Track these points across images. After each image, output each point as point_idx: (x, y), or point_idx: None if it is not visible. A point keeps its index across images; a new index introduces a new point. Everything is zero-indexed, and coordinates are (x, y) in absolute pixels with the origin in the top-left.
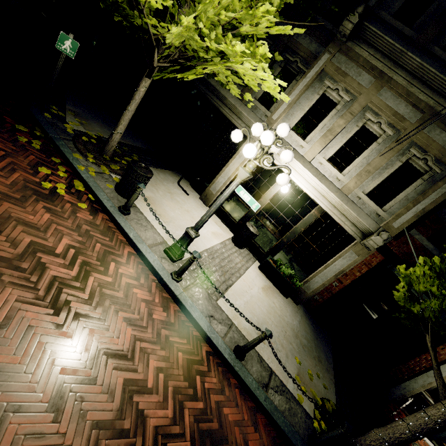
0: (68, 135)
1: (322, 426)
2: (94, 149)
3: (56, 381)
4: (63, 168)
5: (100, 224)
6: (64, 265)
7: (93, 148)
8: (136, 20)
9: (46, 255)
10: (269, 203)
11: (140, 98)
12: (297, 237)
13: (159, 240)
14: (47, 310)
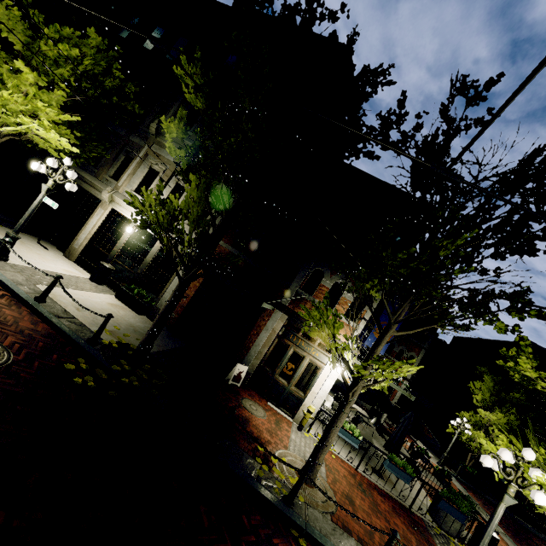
0: None
1: (113, 345)
2: None
3: None
4: None
5: None
6: None
7: None
8: None
9: None
10: (124, 246)
11: None
12: (149, 267)
13: None
14: None
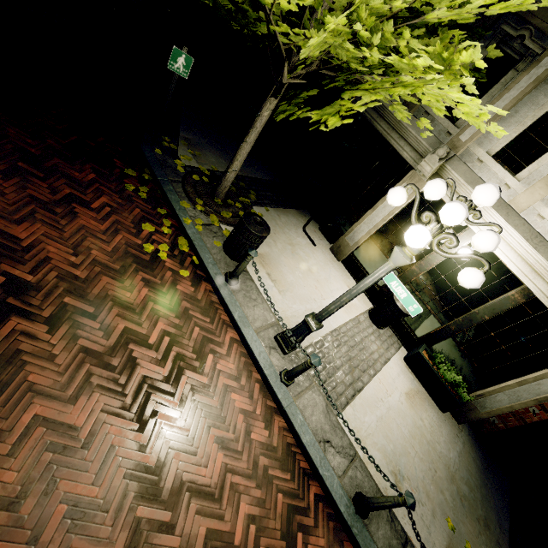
0: (178, 175)
1: None
2: (205, 191)
3: (132, 525)
4: (168, 221)
5: (202, 299)
6: (156, 360)
7: (204, 190)
8: (260, 29)
9: (138, 346)
10: (433, 269)
11: (262, 125)
12: (475, 328)
13: (270, 320)
14: (131, 424)
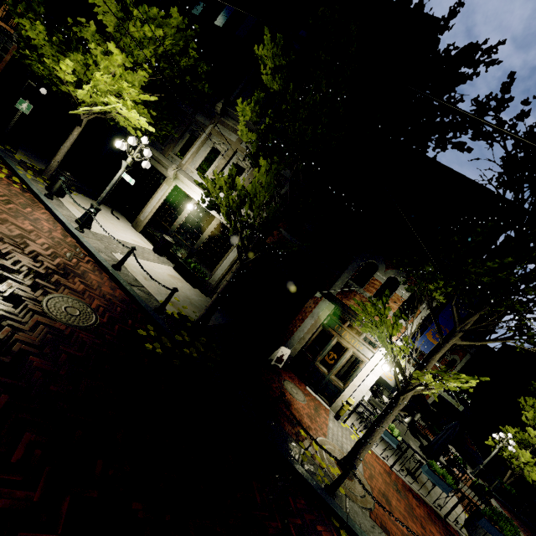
0: (15, 160)
1: (174, 315)
2: (35, 171)
3: None
4: (6, 170)
5: (27, 196)
6: None
7: (35, 171)
8: (63, 88)
9: None
10: (184, 222)
11: (74, 139)
12: (205, 244)
13: (74, 217)
14: None
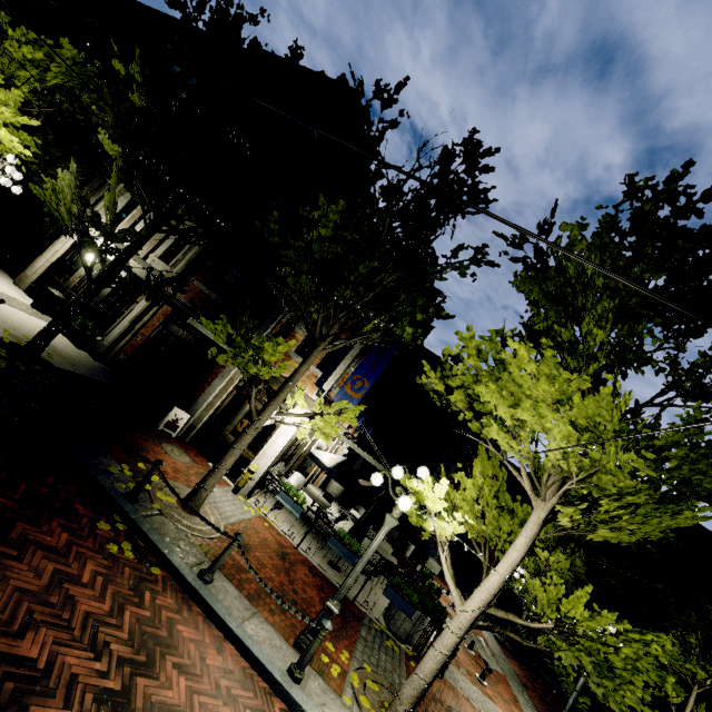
0: None
1: (3, 339)
2: None
3: None
4: None
5: None
6: None
7: None
8: None
9: None
10: (84, 277)
11: None
12: (105, 301)
13: None
14: None
